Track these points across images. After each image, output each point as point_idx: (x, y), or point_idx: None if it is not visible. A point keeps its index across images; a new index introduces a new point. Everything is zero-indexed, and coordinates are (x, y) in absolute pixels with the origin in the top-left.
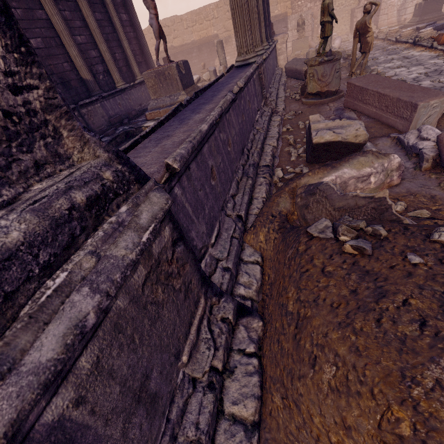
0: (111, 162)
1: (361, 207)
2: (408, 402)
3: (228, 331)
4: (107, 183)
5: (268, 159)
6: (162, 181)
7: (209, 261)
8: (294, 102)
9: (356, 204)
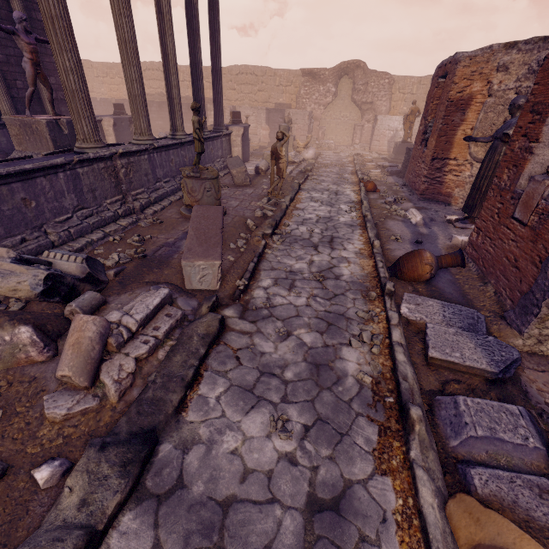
0: None
1: None
2: None
3: None
4: None
5: None
6: None
7: None
8: (179, 206)
9: None
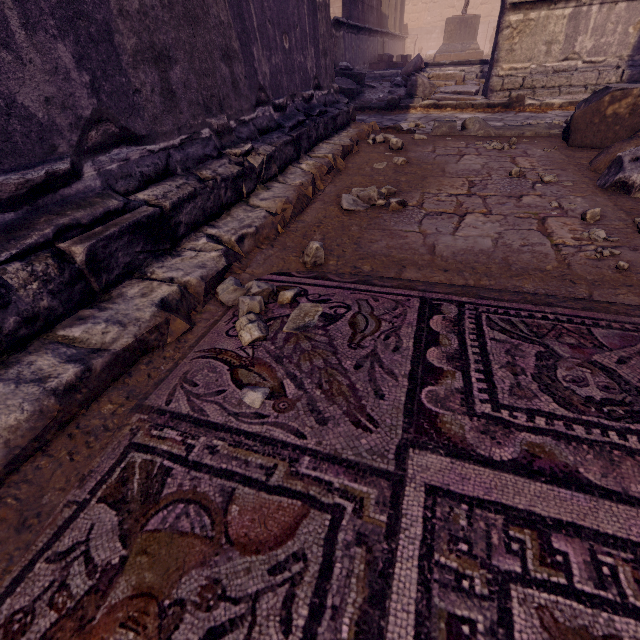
0: None
1: None
2: None
3: None
4: None
5: None
6: None
7: None
8: None
9: None
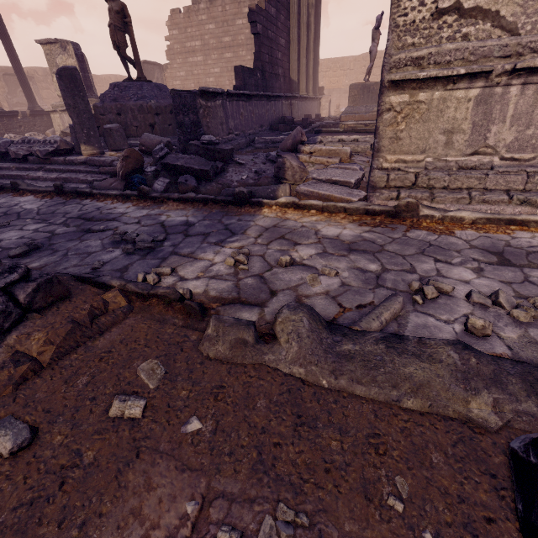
0: None
1: None
2: None
3: None
4: None
5: None
6: None
7: None
8: None
9: None
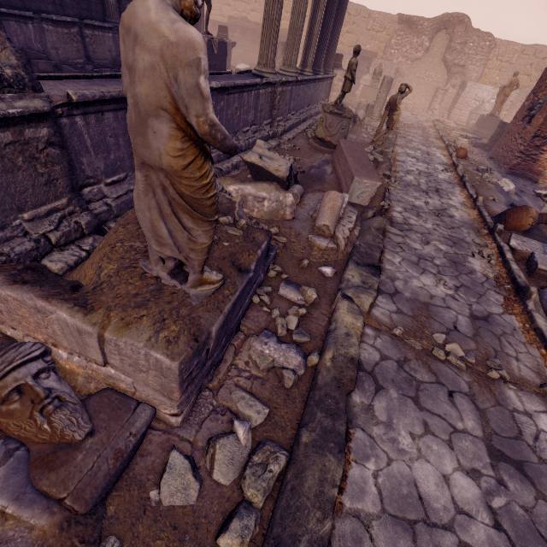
0: (18, 68)
1: (223, 204)
2: (115, 247)
3: (76, 230)
4: (6, 76)
5: (226, 165)
6: (60, 102)
7: (95, 192)
8: (305, 138)
9: (222, 201)
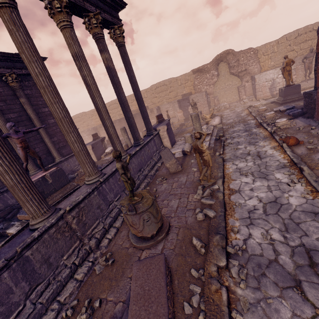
0: None
1: None
2: None
3: None
4: None
5: None
6: None
7: None
8: None
9: None
